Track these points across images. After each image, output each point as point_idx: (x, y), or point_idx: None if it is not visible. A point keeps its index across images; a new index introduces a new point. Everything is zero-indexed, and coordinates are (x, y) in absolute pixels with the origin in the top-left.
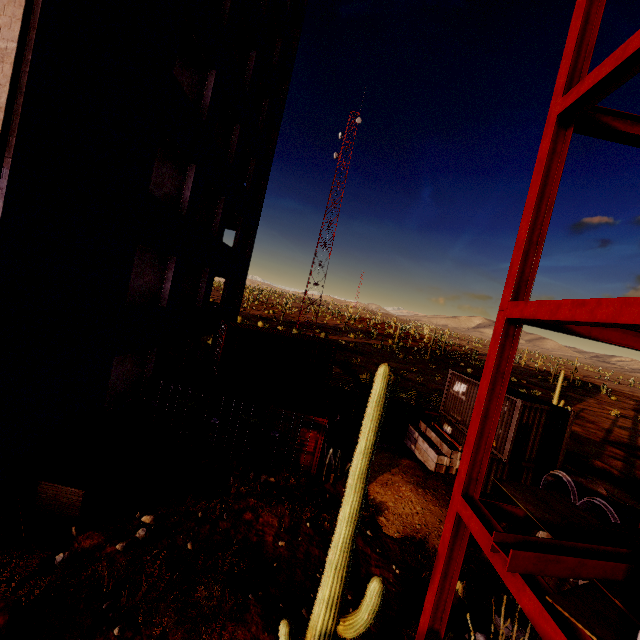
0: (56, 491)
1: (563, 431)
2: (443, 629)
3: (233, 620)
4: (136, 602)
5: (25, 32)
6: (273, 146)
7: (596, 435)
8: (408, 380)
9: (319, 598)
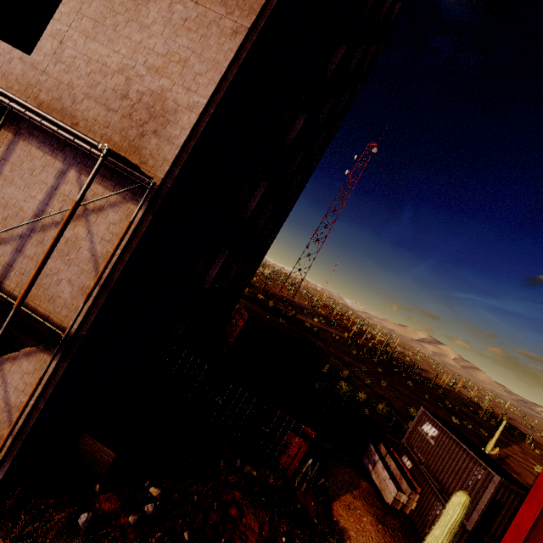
0: (94, 446)
1: None
2: None
3: None
4: None
5: (215, 92)
6: (315, 166)
7: None
8: (358, 378)
9: None
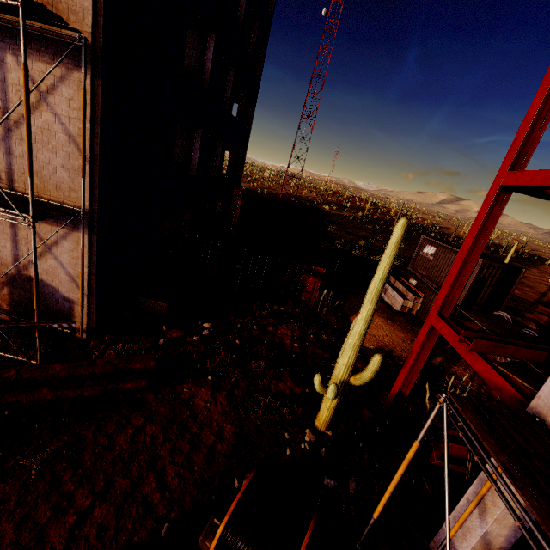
0: (149, 304)
1: (512, 284)
2: (408, 392)
3: (275, 379)
4: (215, 366)
5: None
6: (272, 6)
7: (531, 297)
8: (375, 247)
9: (340, 364)
